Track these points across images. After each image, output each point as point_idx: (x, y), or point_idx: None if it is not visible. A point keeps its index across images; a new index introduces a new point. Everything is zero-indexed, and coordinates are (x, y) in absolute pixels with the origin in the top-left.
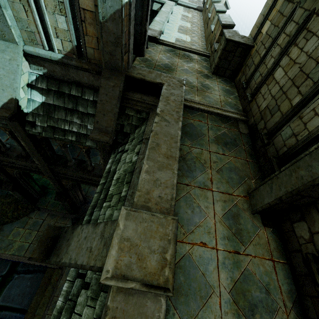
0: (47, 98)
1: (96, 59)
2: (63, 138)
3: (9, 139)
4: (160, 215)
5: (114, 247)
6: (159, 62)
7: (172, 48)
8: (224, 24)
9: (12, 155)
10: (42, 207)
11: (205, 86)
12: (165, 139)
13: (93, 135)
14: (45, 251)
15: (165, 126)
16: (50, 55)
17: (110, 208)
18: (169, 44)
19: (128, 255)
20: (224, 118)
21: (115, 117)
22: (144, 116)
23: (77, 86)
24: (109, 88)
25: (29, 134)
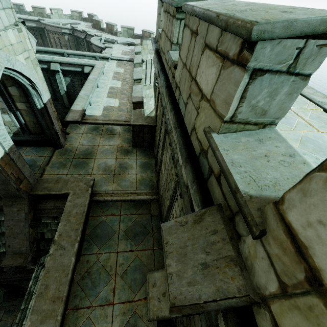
0: None
1: None
2: None
3: None
4: None
5: None
6: (79, 149)
7: (96, 125)
8: (133, 102)
9: None
10: None
11: (123, 167)
12: (56, 275)
13: (5, 262)
14: None
15: (60, 256)
16: None
17: None
18: (92, 122)
19: None
20: (138, 202)
21: (26, 236)
22: None
23: None
24: (14, 213)
25: None
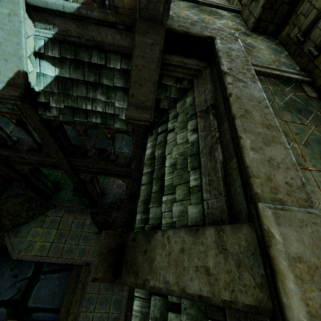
0: (61, 71)
1: (126, 7)
2: (86, 122)
3: (12, 132)
4: (318, 211)
5: (288, 276)
6: (187, 19)
7: (195, 4)
8: None
9: (22, 149)
10: (57, 204)
11: (249, 45)
12: (251, 103)
13: (130, 113)
14: (110, 267)
15: (243, 87)
16: (63, 5)
17: (178, 203)
18: None
19: (315, 287)
20: (284, 81)
21: (155, 87)
22: (186, 86)
23: (98, 51)
24: (146, 47)
25: (43, 121)
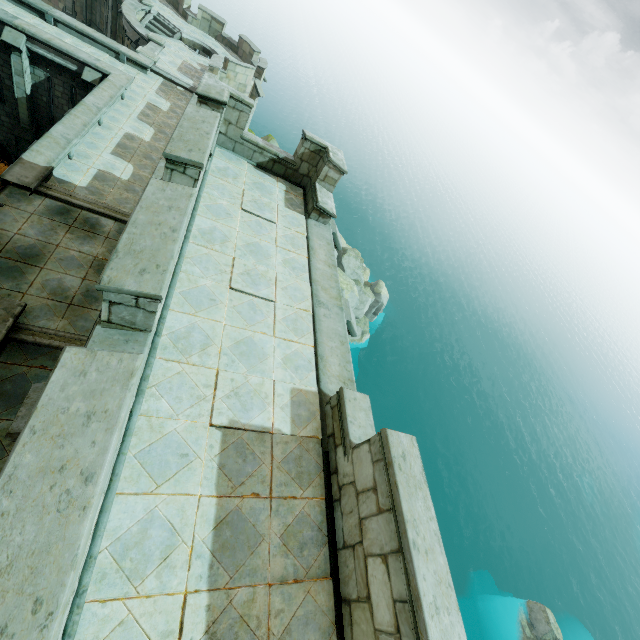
0: None
1: None
2: None
3: None
4: None
5: None
6: (16, 243)
7: (66, 205)
8: None
9: None
10: None
11: (91, 296)
12: None
13: None
14: None
15: None
16: None
17: None
18: (60, 197)
19: None
20: None
21: None
22: None
23: None
24: None
25: None
